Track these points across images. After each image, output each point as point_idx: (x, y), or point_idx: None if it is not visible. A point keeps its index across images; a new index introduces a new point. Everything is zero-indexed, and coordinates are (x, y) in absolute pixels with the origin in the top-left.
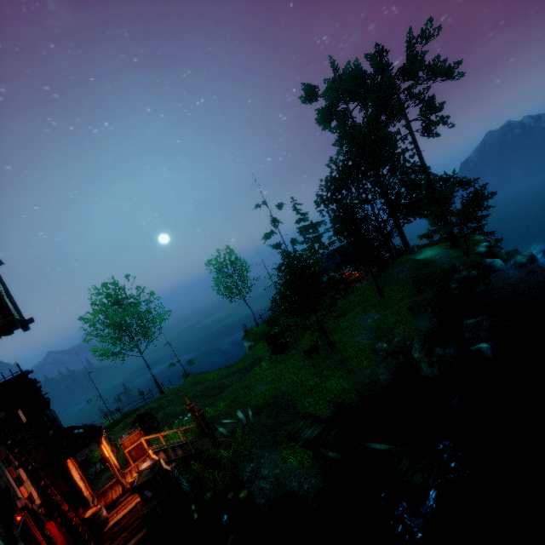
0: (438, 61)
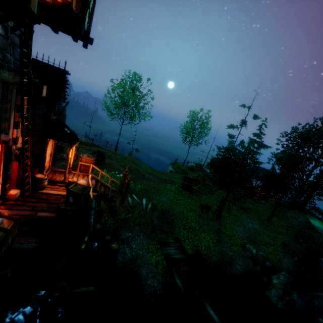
0: None
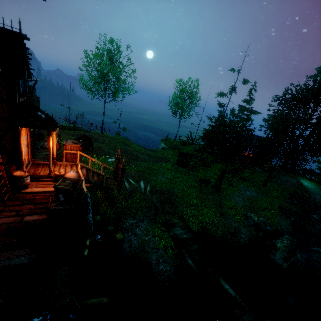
0: None
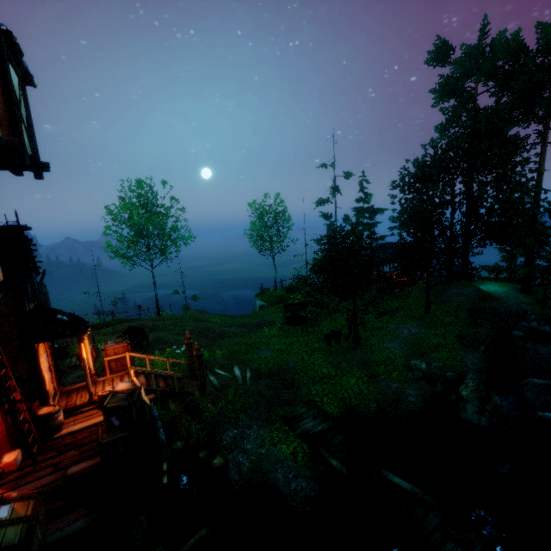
0: None
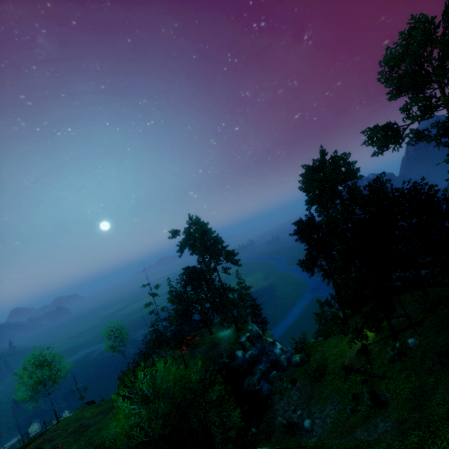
0: (222, 249)
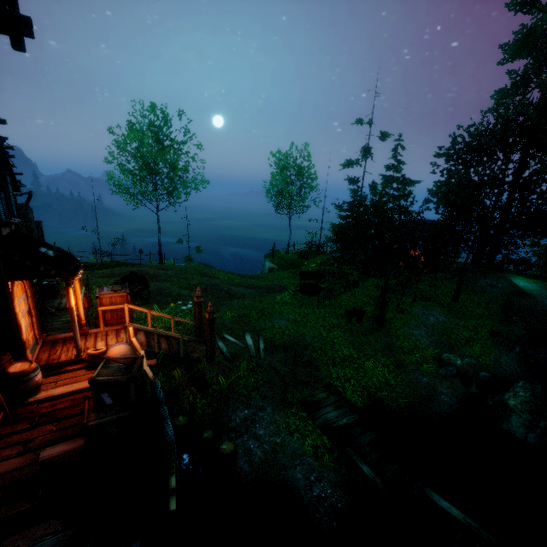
0: None
